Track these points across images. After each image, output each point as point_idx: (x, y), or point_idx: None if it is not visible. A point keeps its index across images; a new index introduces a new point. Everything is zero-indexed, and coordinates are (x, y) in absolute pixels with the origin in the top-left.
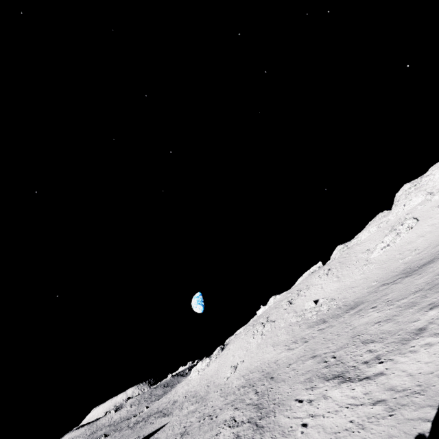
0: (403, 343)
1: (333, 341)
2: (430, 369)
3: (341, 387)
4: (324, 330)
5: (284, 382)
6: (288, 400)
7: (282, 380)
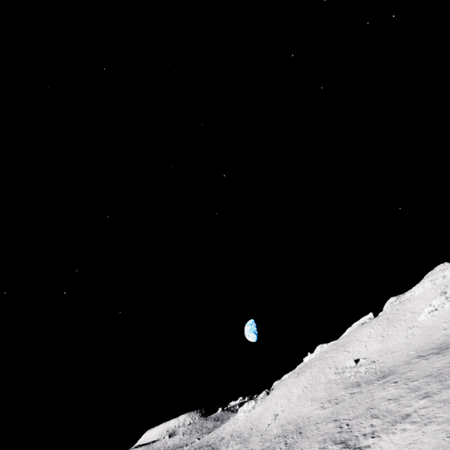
0: (392, 425)
1: (353, 409)
2: (394, 449)
3: None
4: (354, 395)
5: (307, 439)
6: None
7: (307, 436)
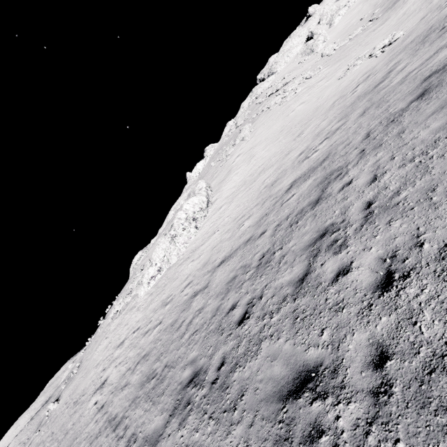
0: None
1: None
2: None
3: None
4: None
5: None
6: None
7: None
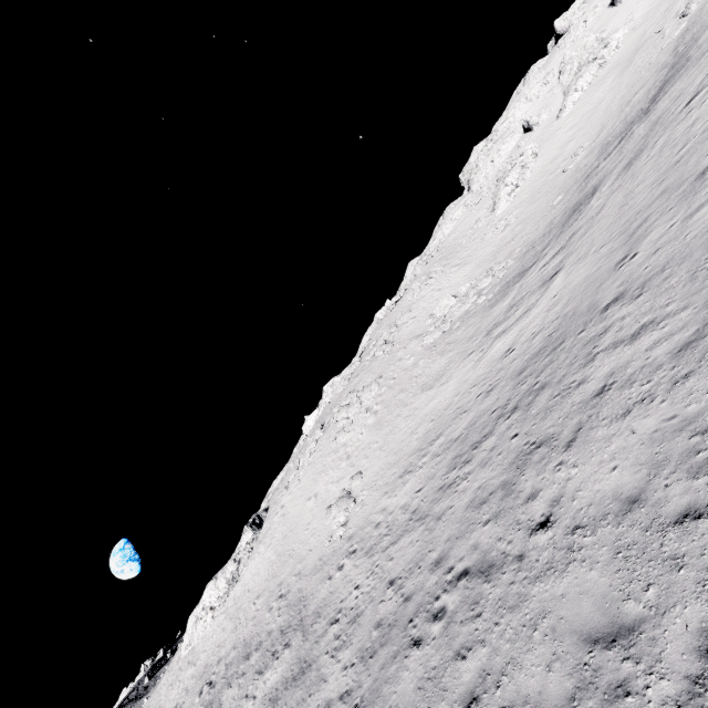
0: None
1: None
2: None
3: None
4: (576, 236)
5: None
6: None
7: None
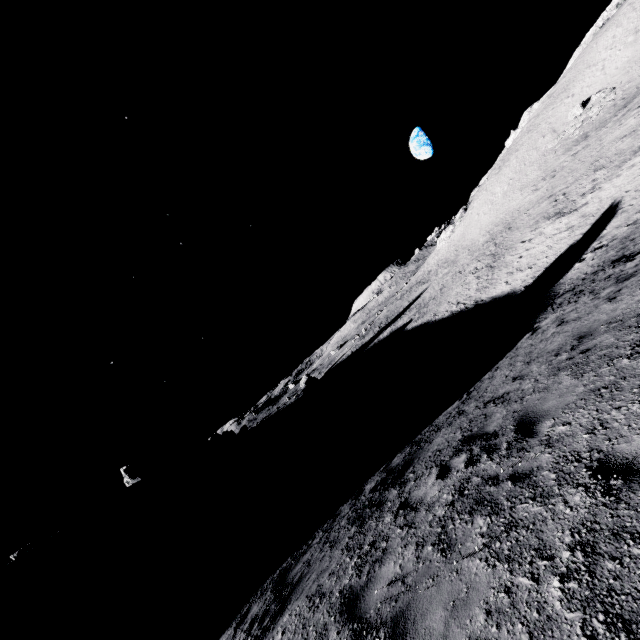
0: (619, 167)
1: (573, 174)
2: (613, 193)
3: (554, 223)
4: (577, 155)
5: (517, 230)
6: (515, 244)
7: (517, 228)
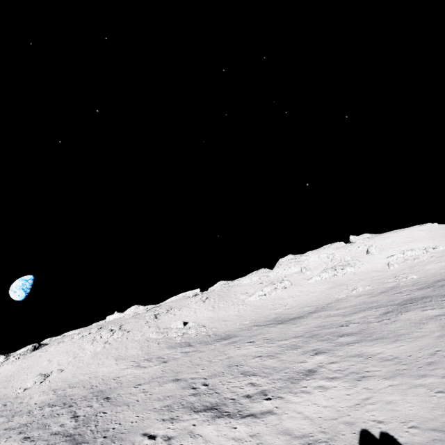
0: (293, 382)
1: (203, 367)
2: (332, 414)
3: (216, 423)
4: (191, 353)
5: (127, 406)
6: (131, 434)
7: (125, 403)
